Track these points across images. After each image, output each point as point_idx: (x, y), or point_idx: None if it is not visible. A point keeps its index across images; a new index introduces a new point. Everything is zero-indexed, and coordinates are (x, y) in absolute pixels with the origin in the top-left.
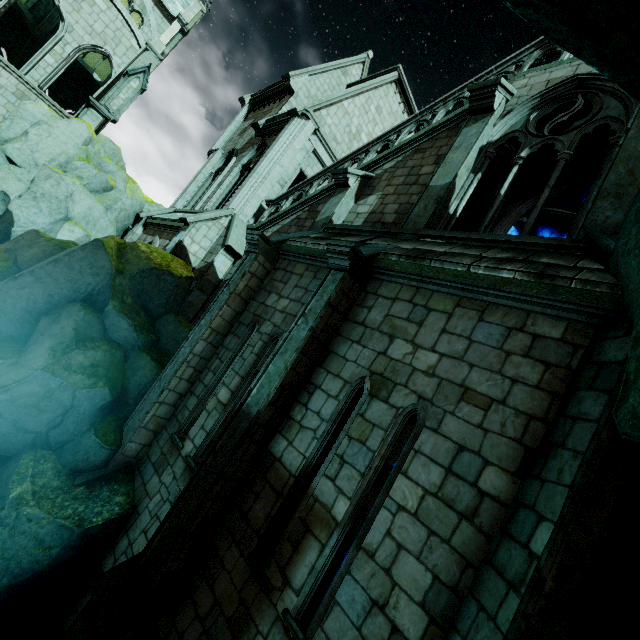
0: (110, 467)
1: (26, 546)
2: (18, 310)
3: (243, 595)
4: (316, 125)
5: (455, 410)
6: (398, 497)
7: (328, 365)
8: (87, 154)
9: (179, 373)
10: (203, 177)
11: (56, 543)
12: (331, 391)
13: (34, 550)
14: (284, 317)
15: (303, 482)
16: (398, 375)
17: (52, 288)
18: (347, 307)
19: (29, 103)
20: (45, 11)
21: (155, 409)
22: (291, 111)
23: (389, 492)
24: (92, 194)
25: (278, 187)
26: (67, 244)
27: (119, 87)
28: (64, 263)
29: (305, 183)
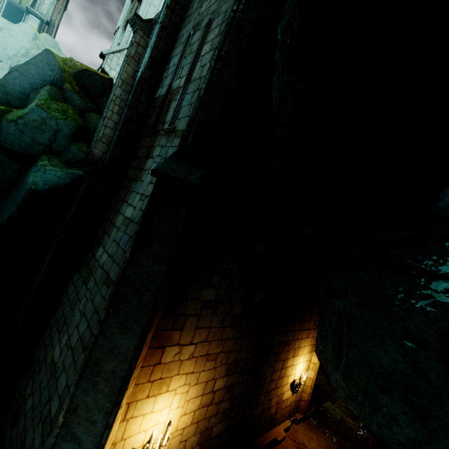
0: (88, 162)
1: (52, 178)
2: (17, 93)
3: (149, 145)
4: None
5: (225, 1)
6: (203, 53)
7: (176, 45)
8: (37, 46)
9: (110, 108)
10: None
11: (66, 178)
12: (178, 52)
13: (56, 179)
14: None
15: (169, 93)
16: (204, 15)
17: (31, 79)
18: (181, 13)
19: None
20: None
21: (103, 130)
22: None
23: (200, 56)
24: None
25: None
26: None
27: None
28: (32, 64)
29: None
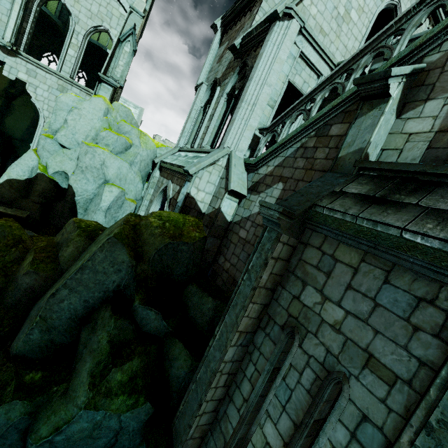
0: None
1: None
2: (64, 321)
3: None
4: (301, 22)
5: None
6: None
7: None
8: (108, 123)
9: (213, 384)
10: (195, 113)
11: None
12: None
13: None
14: (342, 343)
15: None
16: None
17: (85, 294)
18: None
19: (62, 96)
20: (67, 14)
21: (197, 421)
22: (270, 16)
23: None
24: (118, 155)
25: (268, 109)
26: (95, 233)
27: (117, 56)
28: (89, 268)
29: (303, 100)
